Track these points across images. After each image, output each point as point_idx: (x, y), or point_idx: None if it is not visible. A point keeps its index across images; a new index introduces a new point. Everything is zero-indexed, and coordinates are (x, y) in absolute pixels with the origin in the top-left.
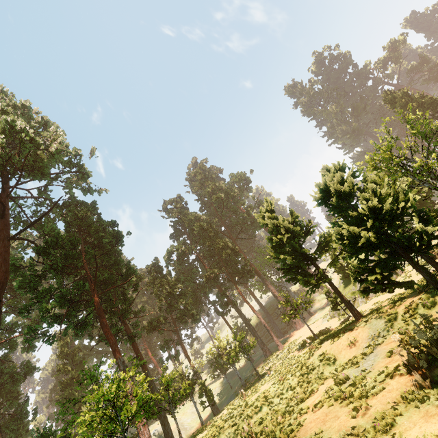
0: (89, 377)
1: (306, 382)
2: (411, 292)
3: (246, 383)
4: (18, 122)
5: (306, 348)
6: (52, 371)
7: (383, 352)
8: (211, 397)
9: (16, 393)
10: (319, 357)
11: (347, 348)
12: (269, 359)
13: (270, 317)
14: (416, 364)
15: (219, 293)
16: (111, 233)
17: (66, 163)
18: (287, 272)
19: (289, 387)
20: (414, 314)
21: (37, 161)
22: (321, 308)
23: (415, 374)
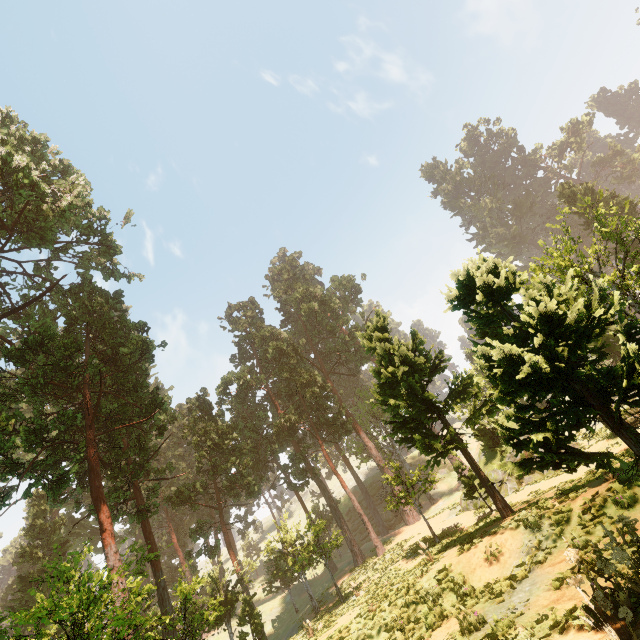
0: (55, 574)
1: (413, 620)
2: (593, 479)
3: (319, 606)
4: (16, 156)
5: (420, 557)
6: (15, 556)
7: (546, 578)
8: (259, 628)
9: None
10: (439, 576)
11: (485, 564)
12: (360, 569)
13: (370, 500)
14: (612, 613)
15: (294, 454)
16: (134, 340)
17: (83, 229)
18: (399, 428)
19: (383, 624)
20: (599, 516)
21: (39, 220)
22: (450, 494)
23: (610, 634)
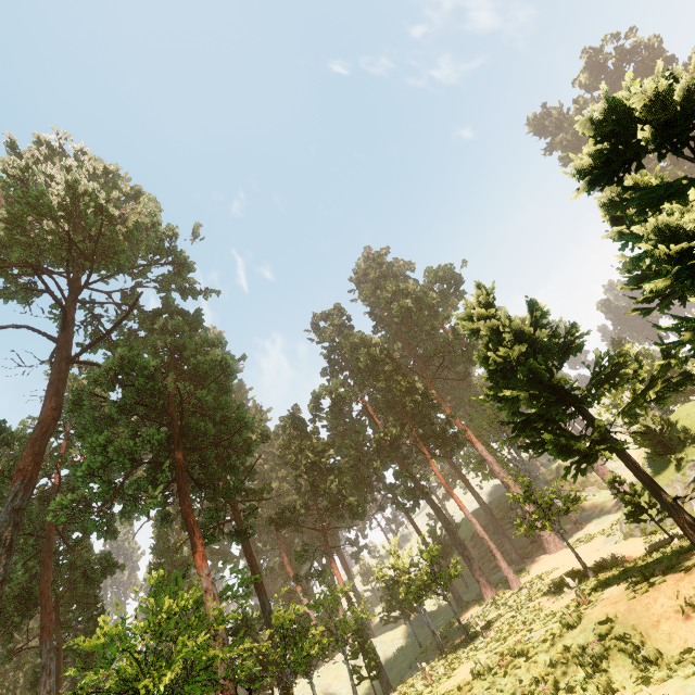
0: (158, 593)
1: (563, 687)
2: None
3: (444, 643)
4: (82, 182)
5: (568, 595)
6: None
7: None
8: (372, 663)
9: (93, 598)
10: (598, 627)
11: (676, 615)
12: (491, 604)
13: (497, 523)
14: None
15: (399, 472)
16: (213, 355)
17: (156, 249)
18: (522, 429)
19: (517, 687)
20: None
21: (114, 246)
22: (603, 517)
23: None
